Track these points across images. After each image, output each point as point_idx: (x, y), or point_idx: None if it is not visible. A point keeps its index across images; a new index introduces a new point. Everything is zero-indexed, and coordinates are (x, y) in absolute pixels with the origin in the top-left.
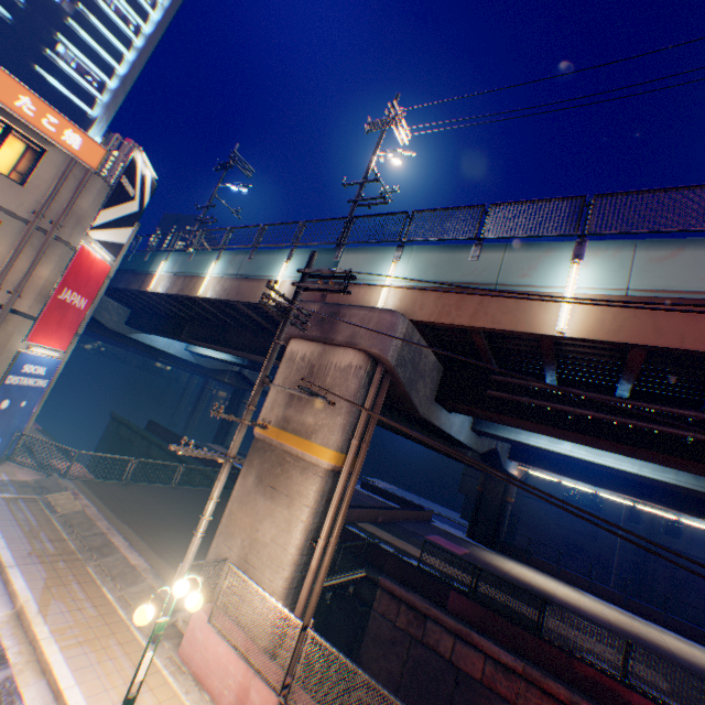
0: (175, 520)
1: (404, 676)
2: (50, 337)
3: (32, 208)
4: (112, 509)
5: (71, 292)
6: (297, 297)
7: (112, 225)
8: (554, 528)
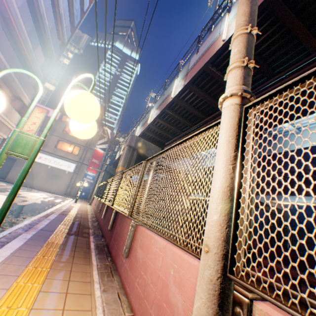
0: None
1: None
2: (91, 170)
3: (86, 143)
4: None
5: (94, 159)
6: (114, 139)
7: (102, 144)
8: None
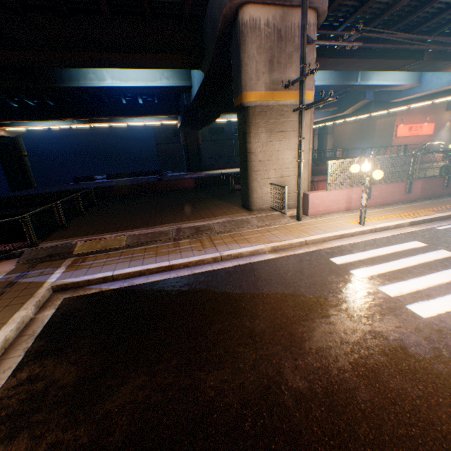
0: (156, 215)
1: None
2: None
3: None
4: (129, 229)
5: None
6: None
7: None
8: (210, 152)
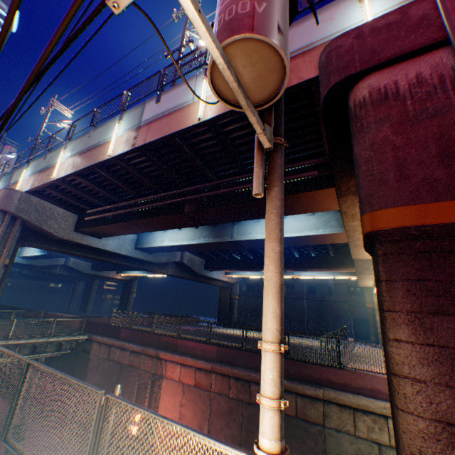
0: None
1: (102, 380)
2: None
3: None
4: None
5: None
6: None
7: None
8: None
